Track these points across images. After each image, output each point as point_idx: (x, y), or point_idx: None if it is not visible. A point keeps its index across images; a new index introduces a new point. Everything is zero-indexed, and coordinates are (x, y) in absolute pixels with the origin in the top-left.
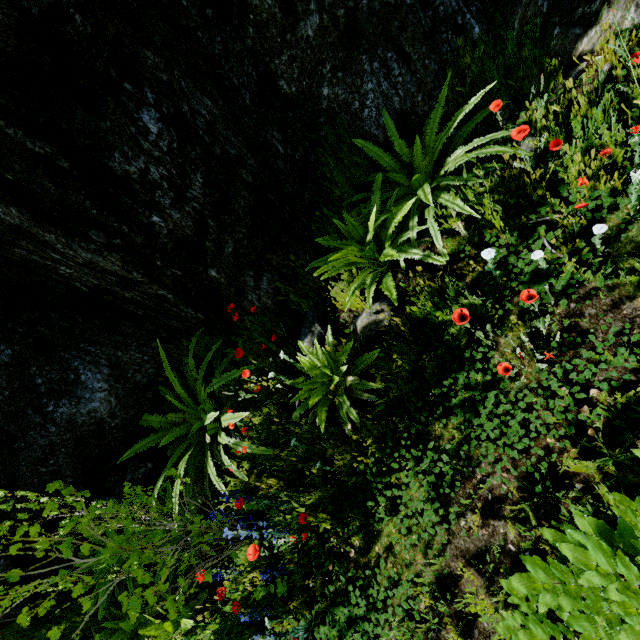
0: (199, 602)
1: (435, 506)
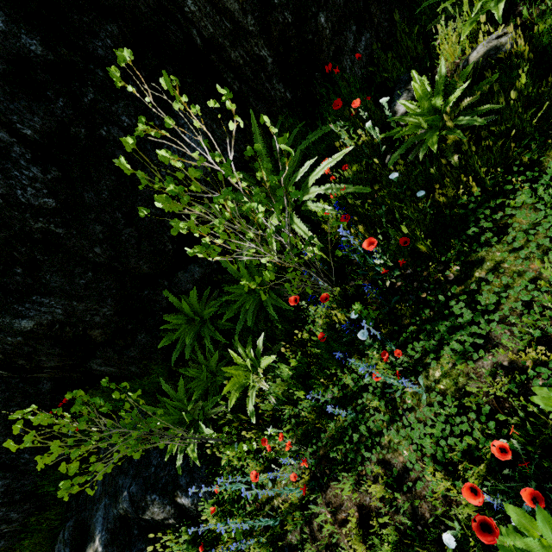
0: (273, 352)
1: None
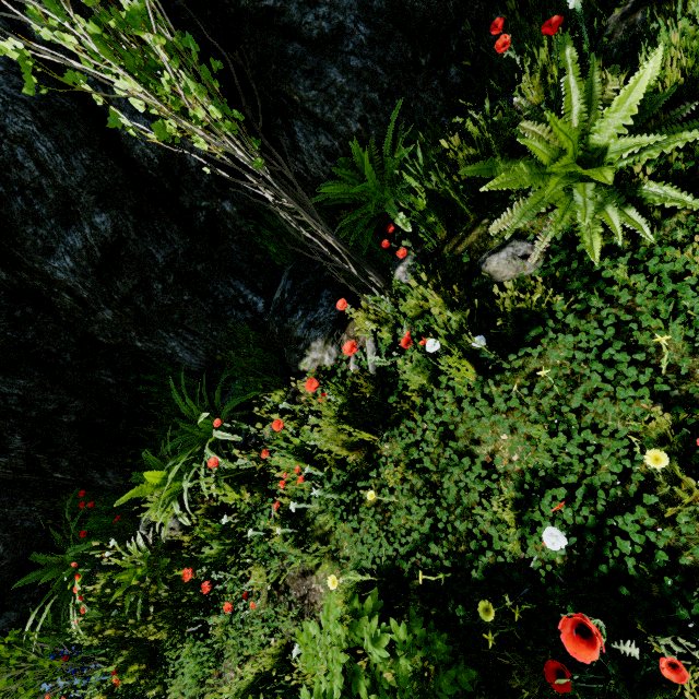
0: None
1: (193, 684)
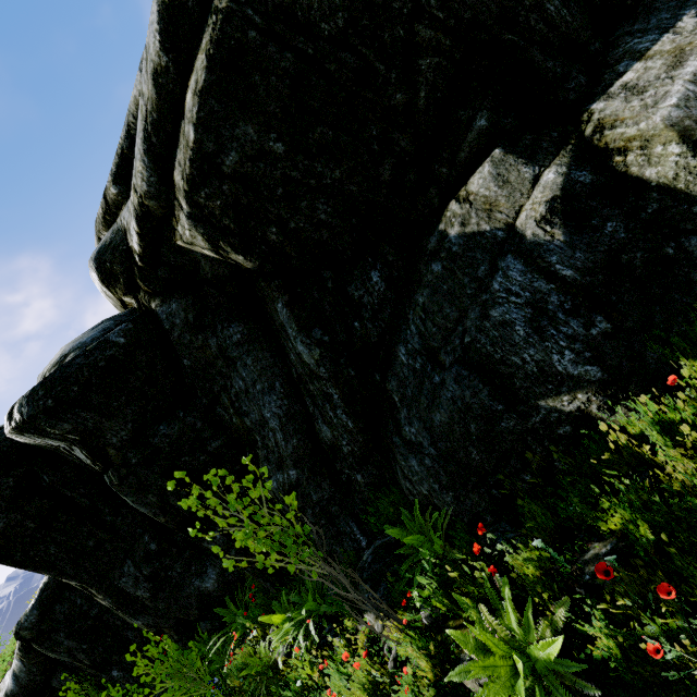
0: None
1: None
